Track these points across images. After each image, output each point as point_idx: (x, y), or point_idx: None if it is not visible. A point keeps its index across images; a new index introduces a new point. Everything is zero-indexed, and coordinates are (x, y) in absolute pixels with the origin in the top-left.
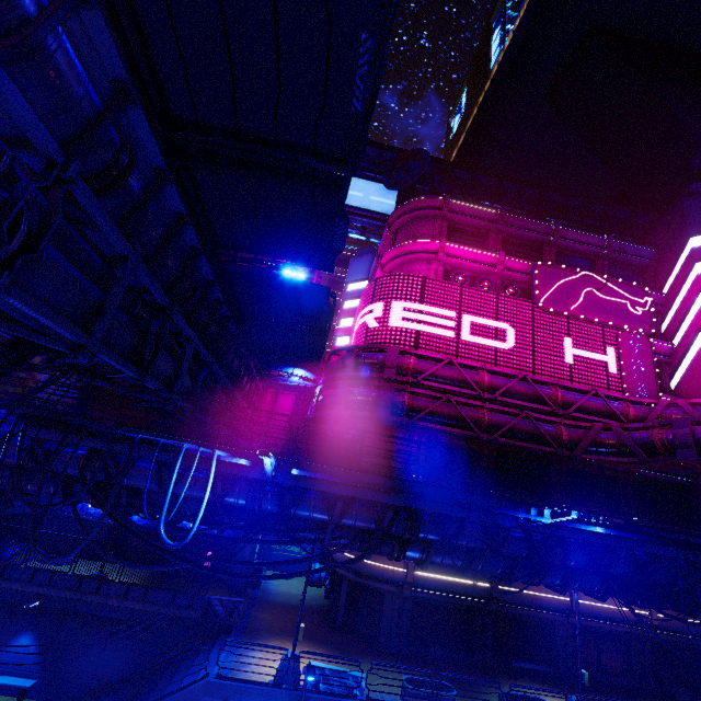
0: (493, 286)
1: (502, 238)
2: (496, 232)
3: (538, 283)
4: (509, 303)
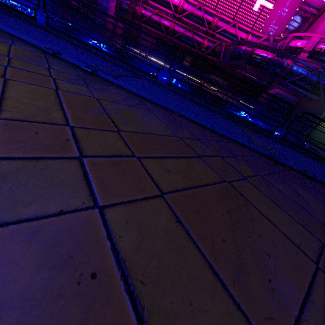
0: None
1: None
2: None
3: None
4: None
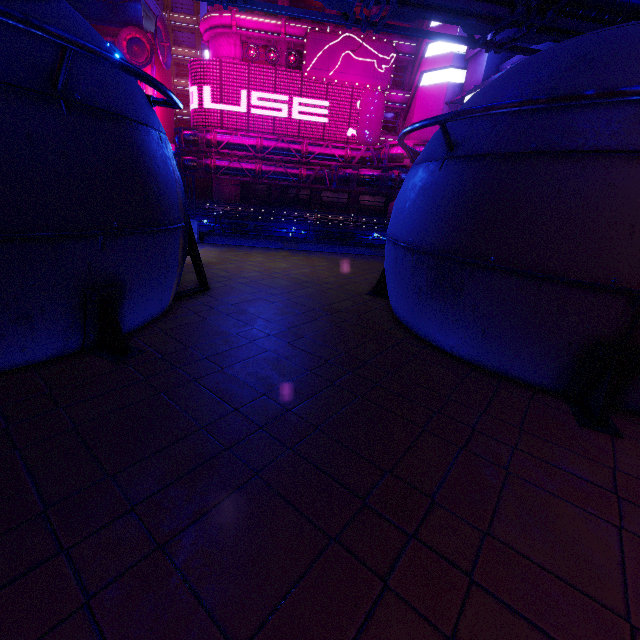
0: (278, 57)
1: None
2: None
3: (307, 52)
4: (284, 76)
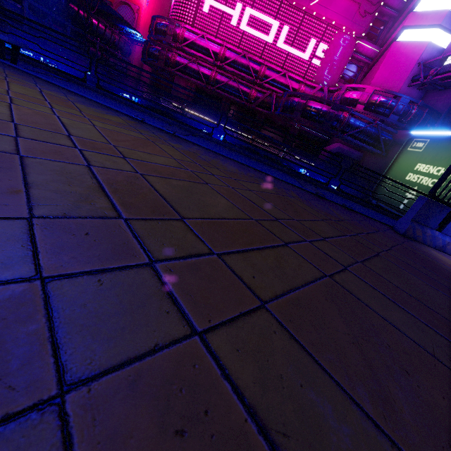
0: None
1: None
2: None
3: None
4: None
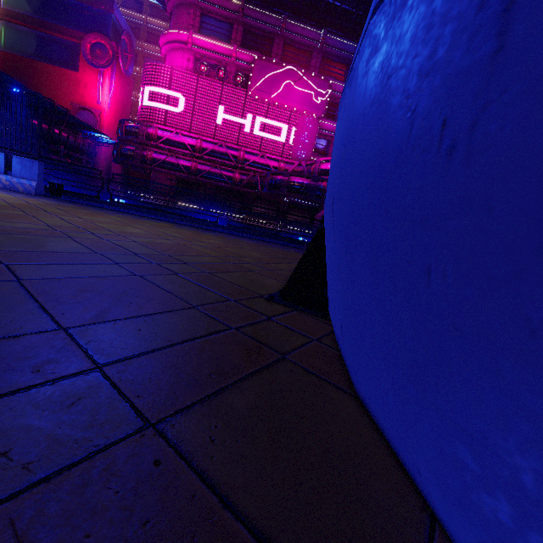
0: (226, 75)
1: (243, 29)
2: (239, 23)
3: (253, 75)
4: (230, 91)
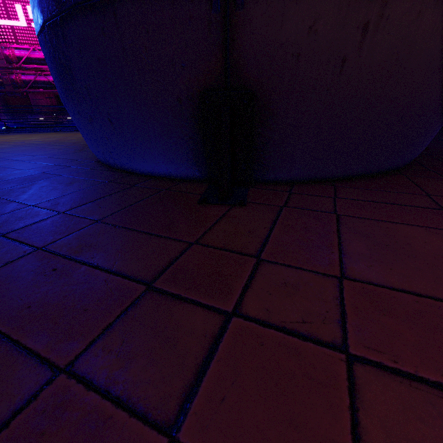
0: None
1: None
2: None
3: None
4: None
